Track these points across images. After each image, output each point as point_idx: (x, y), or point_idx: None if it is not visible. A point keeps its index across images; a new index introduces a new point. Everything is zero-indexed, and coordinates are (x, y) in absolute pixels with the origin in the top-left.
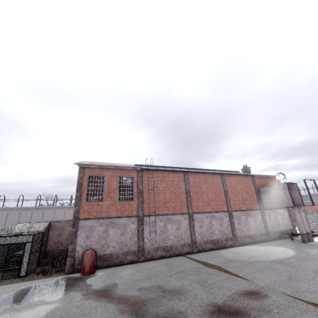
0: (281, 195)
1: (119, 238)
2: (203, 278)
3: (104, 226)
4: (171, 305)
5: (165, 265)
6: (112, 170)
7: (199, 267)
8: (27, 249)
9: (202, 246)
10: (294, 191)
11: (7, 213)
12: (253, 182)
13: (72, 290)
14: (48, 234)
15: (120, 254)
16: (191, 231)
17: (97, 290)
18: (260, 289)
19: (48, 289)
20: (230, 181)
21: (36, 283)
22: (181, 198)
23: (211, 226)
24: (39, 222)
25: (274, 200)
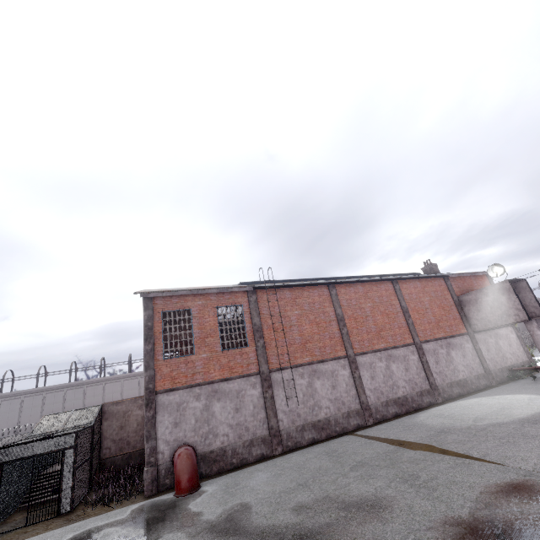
0: (502, 302)
1: (233, 418)
2: (409, 471)
3: (202, 399)
4: (371, 535)
5: (325, 456)
6: (203, 297)
7: (391, 450)
8: (67, 462)
9: (381, 411)
10: (523, 292)
11: (21, 401)
12: (448, 287)
13: (166, 530)
14: (102, 428)
15: (240, 446)
16: (356, 387)
17: (214, 522)
18: (529, 477)
19: (119, 534)
20: (409, 290)
21: (93, 525)
22: (331, 330)
23: (390, 374)
24: (83, 408)
25: (491, 315)
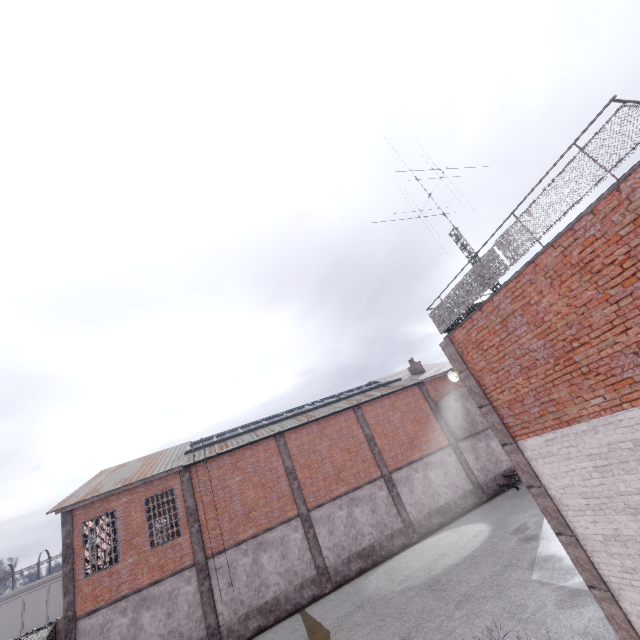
0: (468, 409)
1: (165, 626)
2: None
3: (129, 613)
4: None
5: None
6: (129, 492)
7: None
8: None
9: (342, 571)
10: None
11: (22, 600)
12: (424, 394)
13: None
14: None
15: None
16: (311, 550)
17: None
18: None
19: None
20: (374, 412)
21: None
22: (279, 489)
23: (353, 522)
24: (35, 633)
25: (464, 422)
